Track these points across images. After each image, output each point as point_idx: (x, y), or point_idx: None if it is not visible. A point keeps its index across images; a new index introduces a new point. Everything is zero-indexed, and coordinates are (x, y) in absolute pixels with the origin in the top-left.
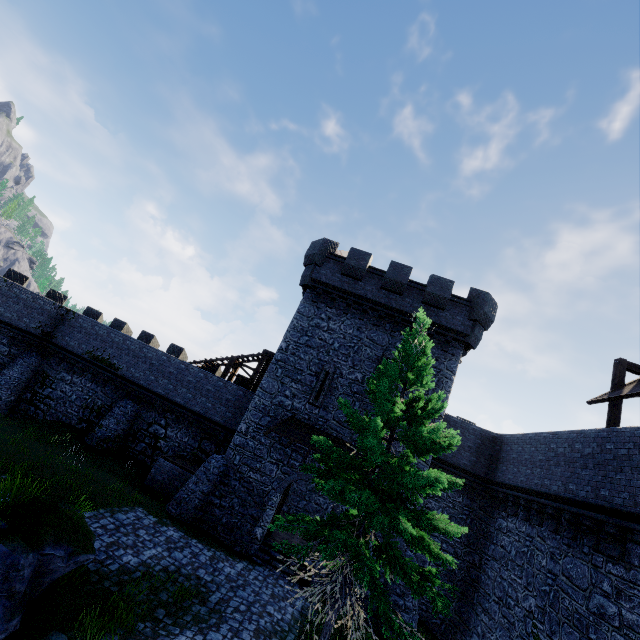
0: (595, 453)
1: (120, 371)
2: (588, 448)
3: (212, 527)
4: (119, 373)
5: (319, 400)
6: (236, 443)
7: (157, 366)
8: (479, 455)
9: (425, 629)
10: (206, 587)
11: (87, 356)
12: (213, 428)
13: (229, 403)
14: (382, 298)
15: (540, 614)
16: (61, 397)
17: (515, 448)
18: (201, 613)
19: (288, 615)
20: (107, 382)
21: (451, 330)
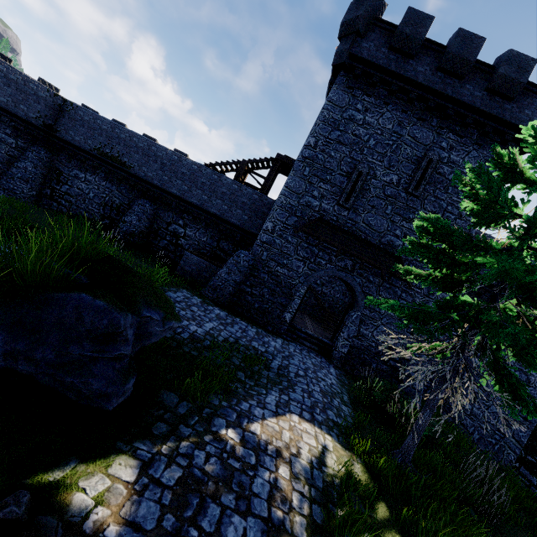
0: None
1: (132, 170)
2: None
3: (246, 310)
4: (131, 172)
5: (349, 202)
6: (263, 240)
7: (169, 166)
8: None
9: None
10: (264, 356)
11: (96, 153)
12: (230, 229)
13: (245, 206)
14: (436, 83)
15: None
16: (79, 194)
17: None
18: (271, 376)
19: (333, 380)
20: (121, 181)
21: (514, 127)
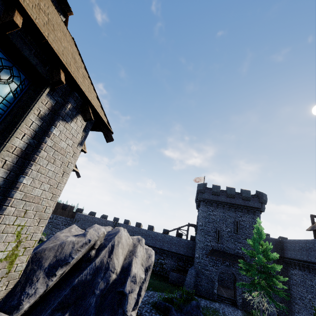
0: (312, 247)
1: None
2: (310, 245)
3: (200, 292)
4: None
5: (219, 241)
6: (197, 262)
7: (154, 237)
8: (276, 248)
9: (278, 315)
10: (216, 310)
11: None
12: (181, 256)
13: (184, 246)
14: (228, 200)
15: (313, 299)
16: None
17: (288, 245)
18: (222, 315)
19: (240, 314)
20: None
21: (254, 207)
